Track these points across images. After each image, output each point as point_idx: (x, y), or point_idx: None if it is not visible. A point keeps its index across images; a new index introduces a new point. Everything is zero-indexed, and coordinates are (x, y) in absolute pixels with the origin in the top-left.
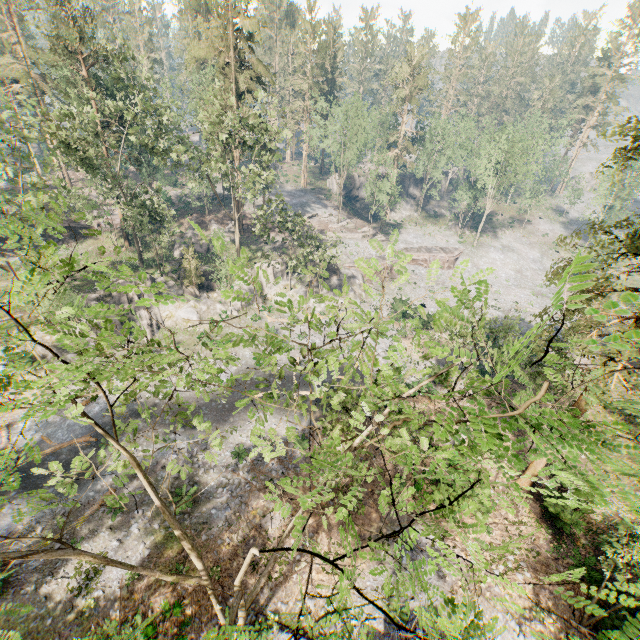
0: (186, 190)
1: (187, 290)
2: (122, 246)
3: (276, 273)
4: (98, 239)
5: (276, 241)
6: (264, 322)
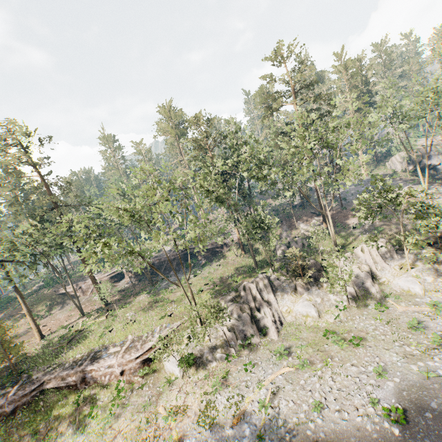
0: (272, 207)
1: (298, 284)
2: (240, 255)
3: (382, 253)
4: (225, 253)
5: (363, 224)
6: (393, 312)
